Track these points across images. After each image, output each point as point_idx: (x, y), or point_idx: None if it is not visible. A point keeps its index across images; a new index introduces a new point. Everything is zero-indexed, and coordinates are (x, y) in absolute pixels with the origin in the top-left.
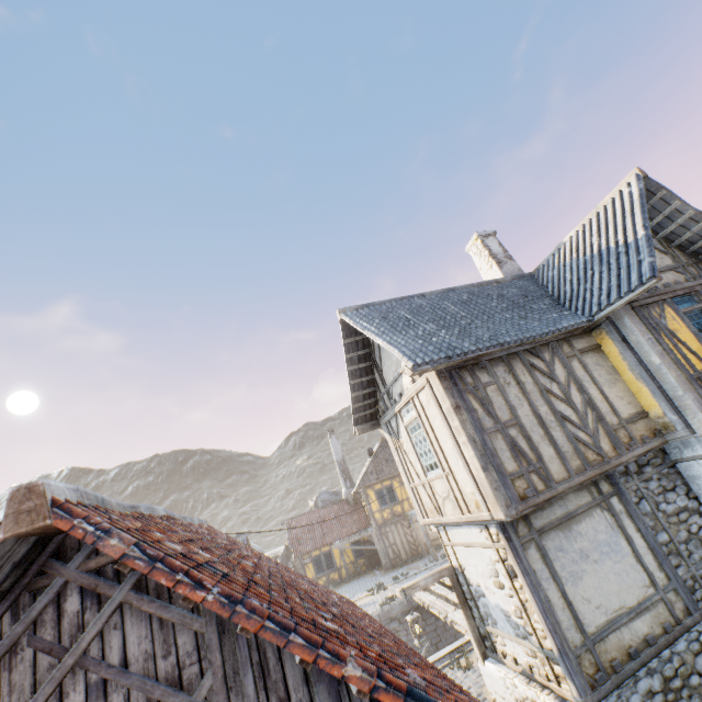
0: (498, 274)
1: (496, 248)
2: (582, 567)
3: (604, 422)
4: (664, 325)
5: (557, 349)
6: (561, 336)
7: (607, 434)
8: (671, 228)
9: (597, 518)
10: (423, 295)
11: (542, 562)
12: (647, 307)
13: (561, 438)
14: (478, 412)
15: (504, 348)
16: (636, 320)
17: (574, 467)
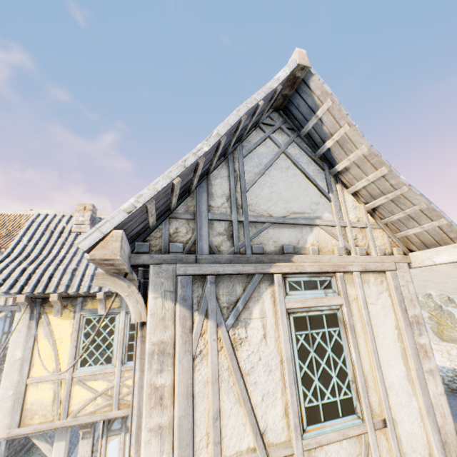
0: None
1: None
2: None
3: None
4: None
5: None
6: None
7: None
8: None
9: None
10: None
11: None
12: None
13: None
14: None
15: None
16: None
17: None
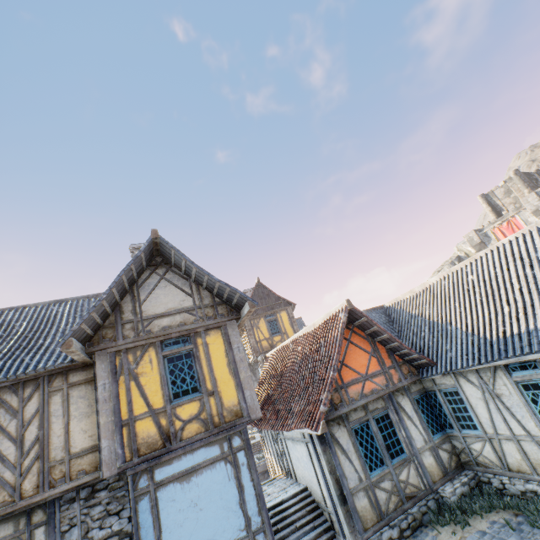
0: None
1: None
2: None
3: (45, 459)
4: (131, 369)
5: (45, 383)
6: (58, 370)
7: (40, 472)
8: (194, 276)
9: None
10: (26, 307)
11: None
12: (125, 352)
13: None
14: None
15: None
16: (104, 365)
17: None
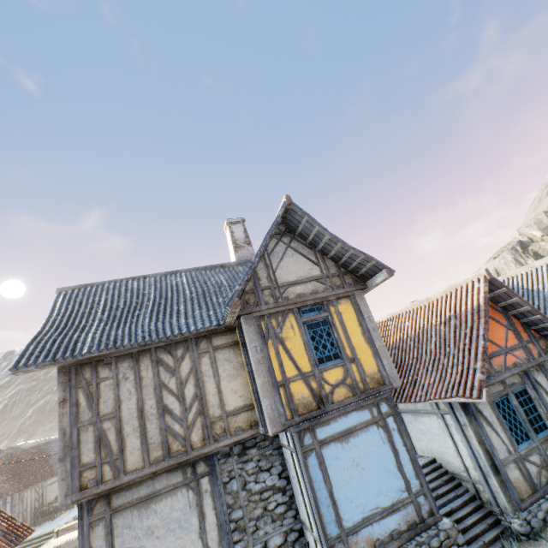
0: (234, 257)
1: (239, 234)
2: (143, 543)
3: (205, 415)
4: (277, 333)
5: (193, 346)
6: (202, 333)
7: (203, 426)
8: (322, 245)
9: (180, 496)
10: (146, 277)
11: (105, 538)
12: (269, 317)
13: (154, 430)
14: (81, 406)
15: (123, 349)
16: (252, 329)
17: (153, 458)
